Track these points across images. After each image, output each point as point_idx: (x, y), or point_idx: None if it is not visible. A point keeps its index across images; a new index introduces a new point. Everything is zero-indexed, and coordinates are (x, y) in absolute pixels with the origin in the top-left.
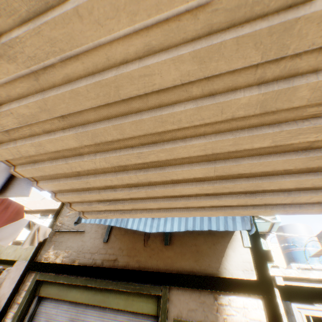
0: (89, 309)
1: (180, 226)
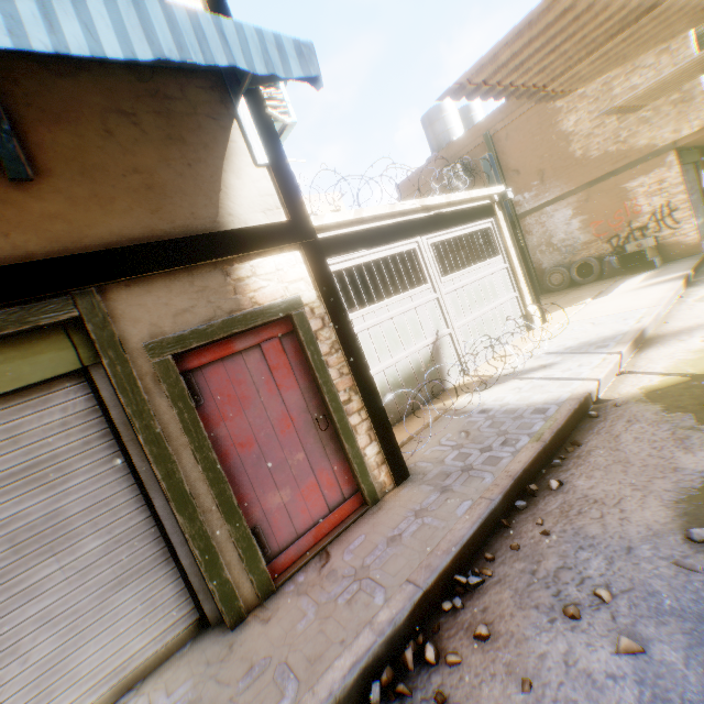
0: None
1: (129, 43)
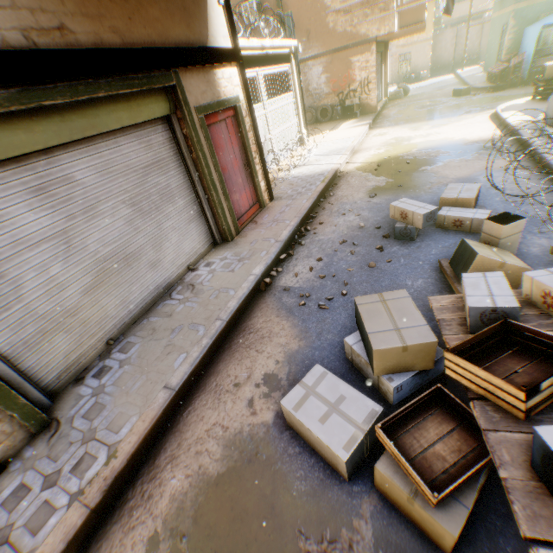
0: (62, 155)
1: None
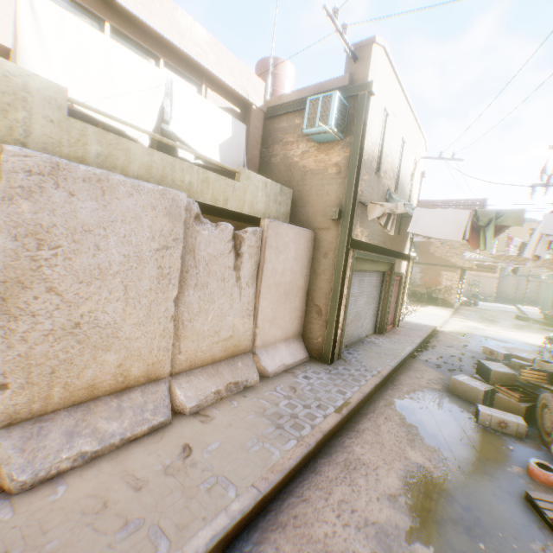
0: (366, 273)
1: None
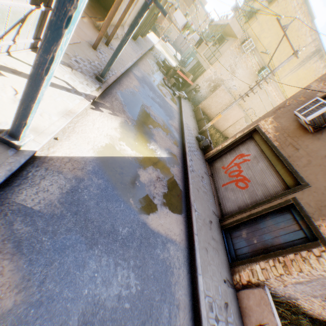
0: None
1: None
